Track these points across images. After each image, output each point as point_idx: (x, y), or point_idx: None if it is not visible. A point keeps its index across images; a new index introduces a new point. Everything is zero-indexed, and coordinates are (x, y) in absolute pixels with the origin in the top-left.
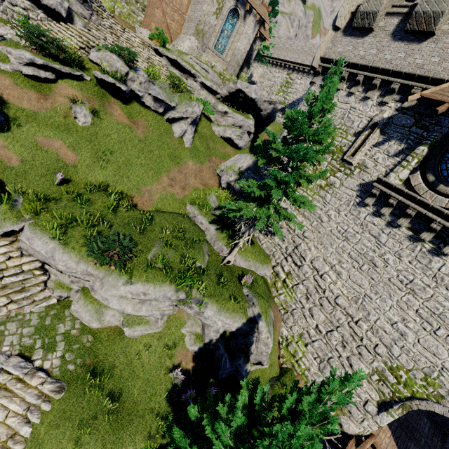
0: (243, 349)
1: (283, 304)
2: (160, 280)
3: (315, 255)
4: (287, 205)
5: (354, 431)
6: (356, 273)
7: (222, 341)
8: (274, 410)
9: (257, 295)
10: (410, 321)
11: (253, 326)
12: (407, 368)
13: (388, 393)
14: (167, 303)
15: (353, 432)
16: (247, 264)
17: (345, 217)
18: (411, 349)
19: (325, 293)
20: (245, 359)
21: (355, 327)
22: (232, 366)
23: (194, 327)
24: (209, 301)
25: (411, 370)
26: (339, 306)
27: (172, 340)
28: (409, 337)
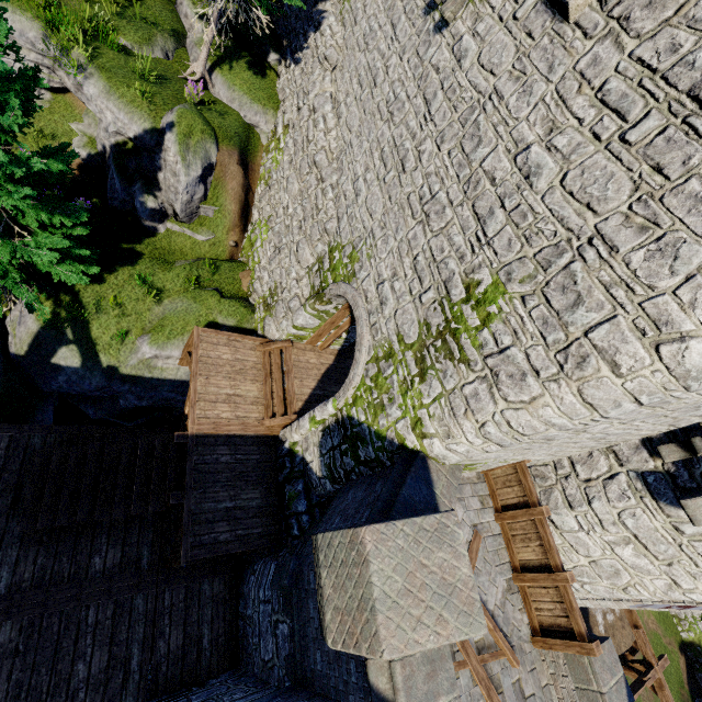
0: (151, 180)
1: (267, 174)
2: (15, 4)
3: (325, 88)
4: (335, 8)
5: (274, 336)
6: (354, 108)
7: (116, 151)
8: (179, 277)
9: (193, 109)
10: (370, 170)
11: (161, 141)
12: (343, 245)
13: (317, 286)
14: (34, 55)
15: (272, 337)
16: (229, 96)
17: (380, 0)
18: (356, 214)
19: (309, 147)
20: (144, 188)
21: (319, 195)
22: (128, 194)
23: (92, 129)
24: (97, 74)
25: (345, 247)
26: (316, 166)
27: (51, 129)
28: (361, 196)
